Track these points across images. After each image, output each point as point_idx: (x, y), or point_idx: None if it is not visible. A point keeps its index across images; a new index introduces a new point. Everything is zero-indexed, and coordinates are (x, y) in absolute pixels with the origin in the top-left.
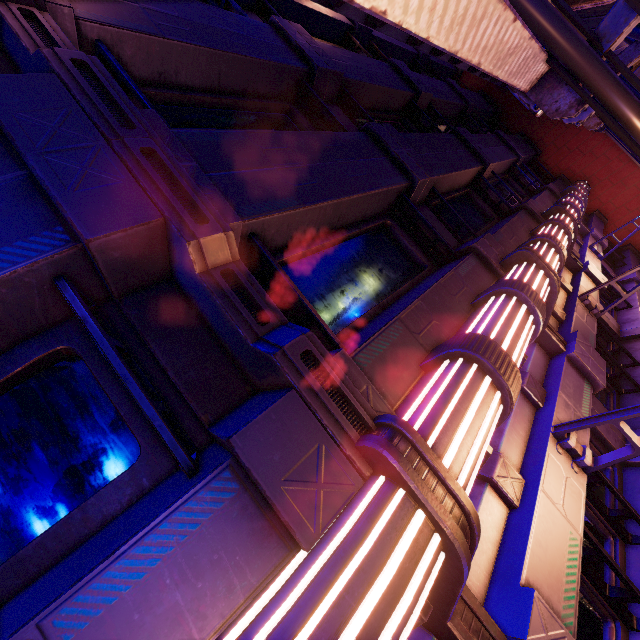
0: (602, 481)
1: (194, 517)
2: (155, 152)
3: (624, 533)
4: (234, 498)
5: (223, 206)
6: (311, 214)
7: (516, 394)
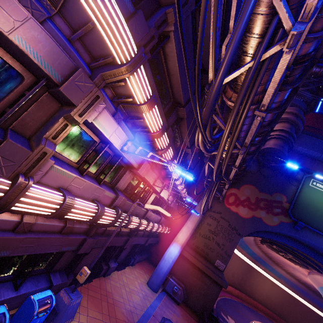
0: (114, 164)
1: (126, 0)
2: (187, 3)
3: (98, 177)
4: (129, 11)
5: (177, 25)
6: (174, 60)
7: (146, 107)
